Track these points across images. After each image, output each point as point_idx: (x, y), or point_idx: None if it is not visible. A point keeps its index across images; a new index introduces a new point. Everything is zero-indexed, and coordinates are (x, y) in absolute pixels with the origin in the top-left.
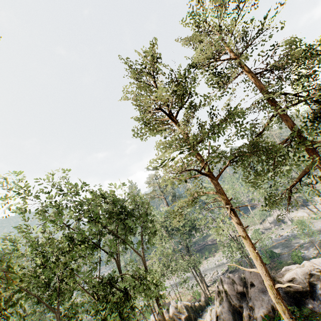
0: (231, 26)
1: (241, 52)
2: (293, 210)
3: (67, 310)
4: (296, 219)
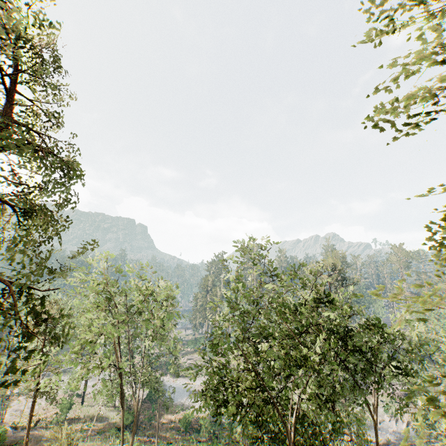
0: None
1: None
2: None
3: (273, 442)
4: None
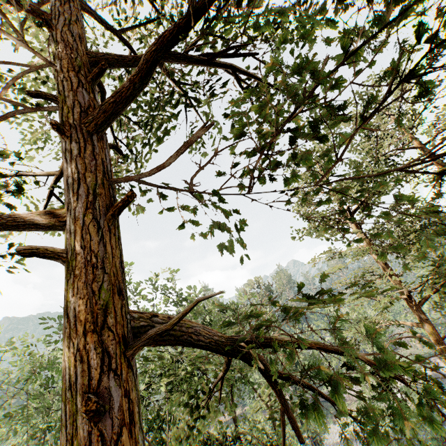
0: (439, 118)
1: (429, 141)
2: None
3: None
4: None
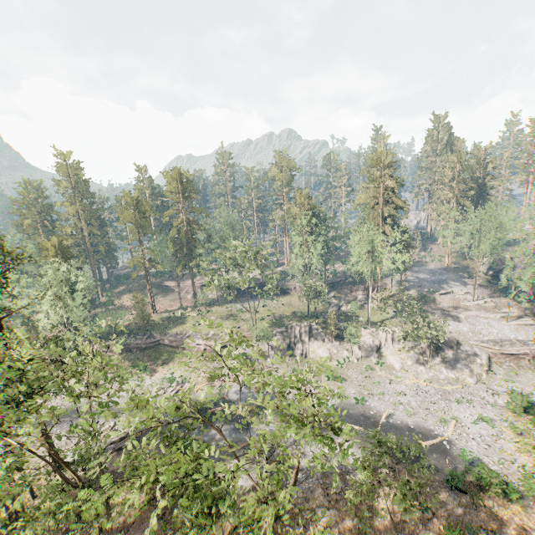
0: None
1: None
2: (319, 339)
3: None
4: (311, 357)
